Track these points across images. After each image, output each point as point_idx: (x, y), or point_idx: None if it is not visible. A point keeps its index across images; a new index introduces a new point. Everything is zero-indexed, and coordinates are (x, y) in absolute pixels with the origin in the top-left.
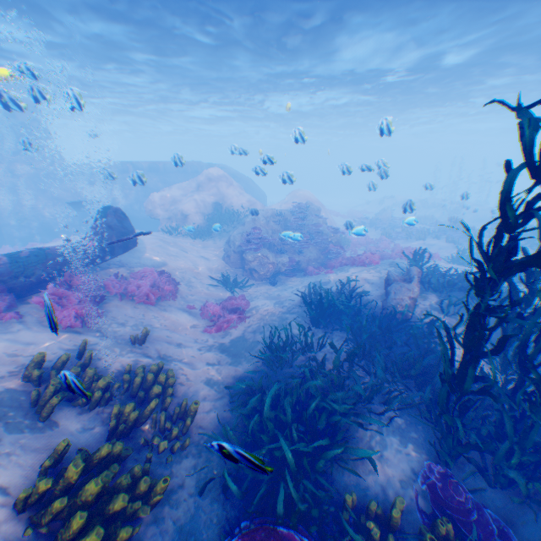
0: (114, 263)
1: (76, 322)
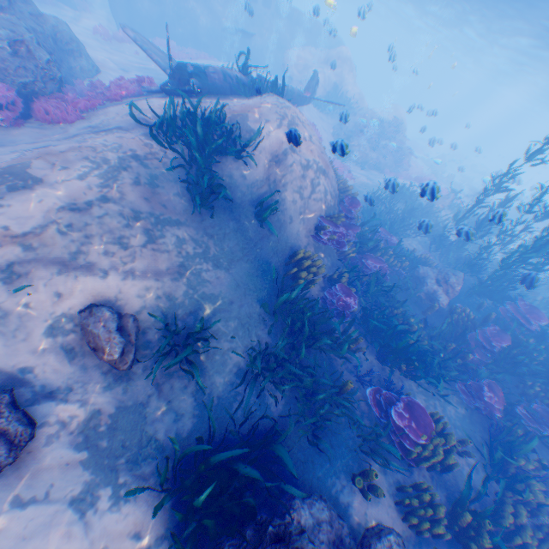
0: None
1: None
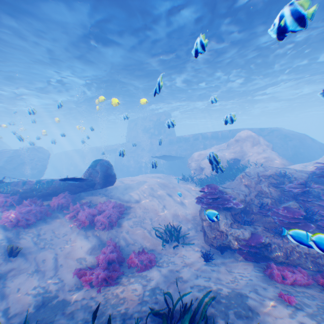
0: (104, 193)
1: (8, 223)
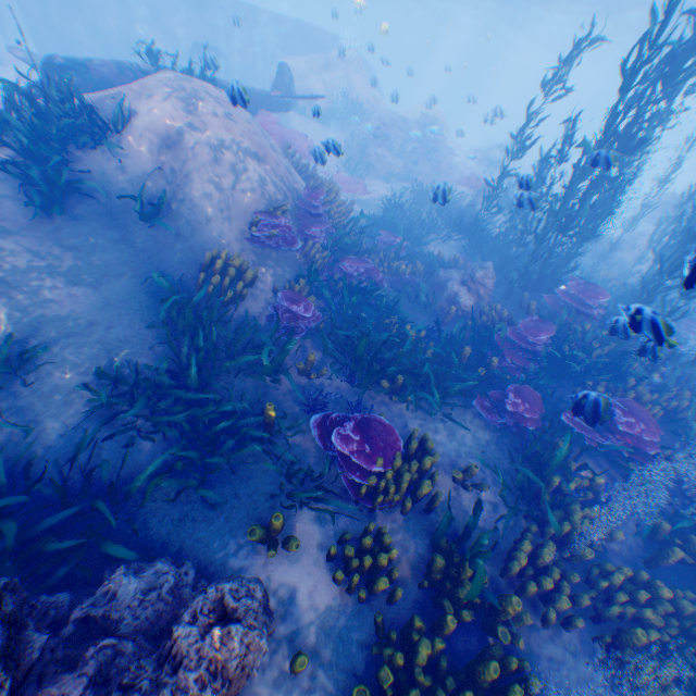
0: None
1: (279, 144)
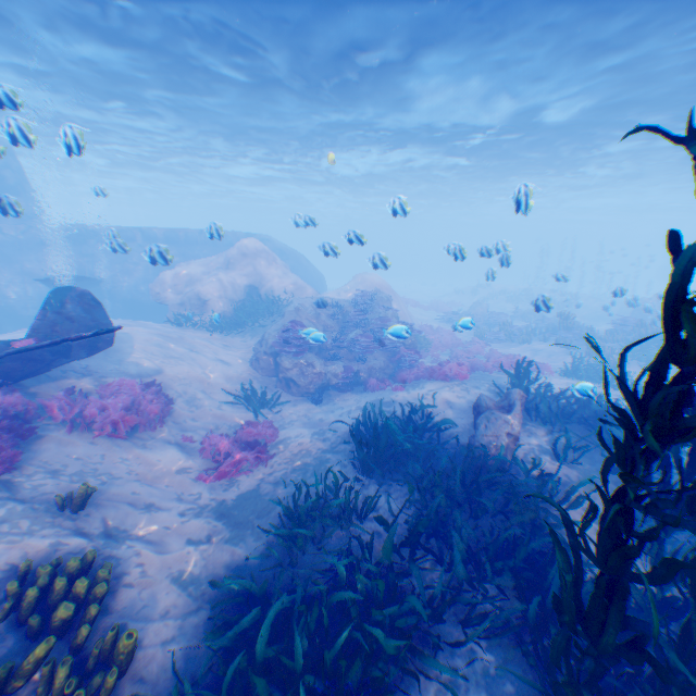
0: (75, 370)
1: None
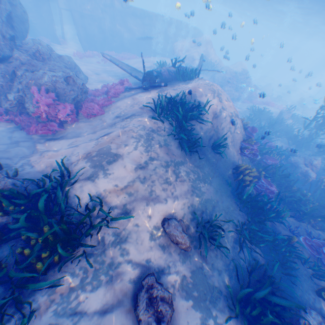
0: None
1: None
